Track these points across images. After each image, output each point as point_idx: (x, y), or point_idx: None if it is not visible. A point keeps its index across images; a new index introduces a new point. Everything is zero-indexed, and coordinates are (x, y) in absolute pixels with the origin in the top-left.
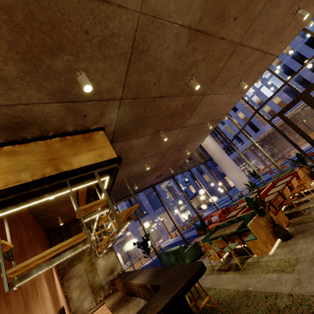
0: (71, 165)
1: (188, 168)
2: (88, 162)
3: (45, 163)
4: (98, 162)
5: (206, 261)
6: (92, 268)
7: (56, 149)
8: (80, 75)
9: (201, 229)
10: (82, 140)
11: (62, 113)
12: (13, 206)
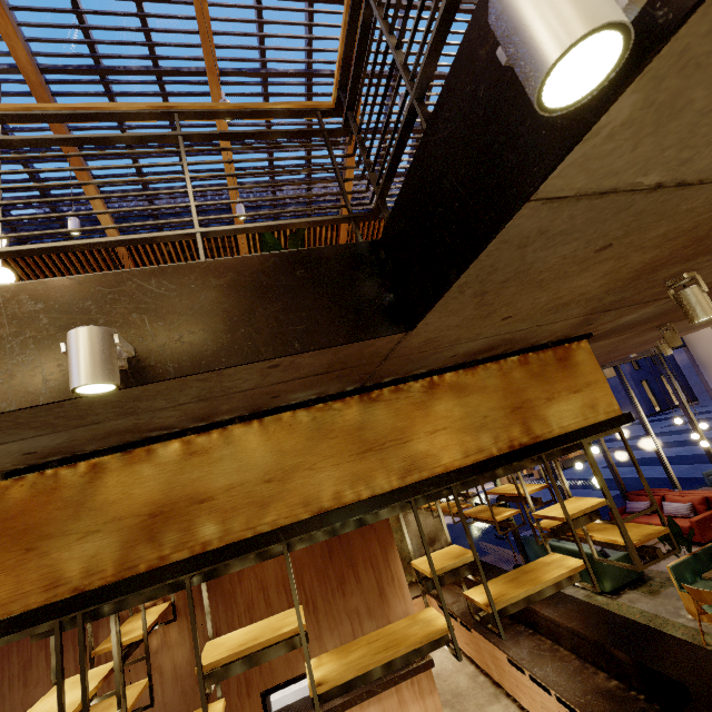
0: (548, 423)
1: (613, 364)
2: (573, 419)
3: (508, 415)
4: (589, 421)
5: (665, 606)
6: (400, 525)
7: (518, 385)
8: (694, 287)
9: (668, 541)
10: (555, 363)
11: (567, 326)
12: (461, 486)
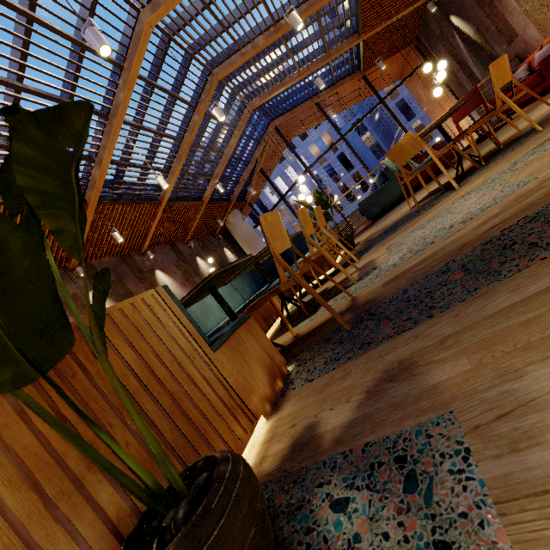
0: None
1: None
2: None
3: None
4: None
5: None
6: None
7: None
8: None
9: None
10: None
11: None
12: None
